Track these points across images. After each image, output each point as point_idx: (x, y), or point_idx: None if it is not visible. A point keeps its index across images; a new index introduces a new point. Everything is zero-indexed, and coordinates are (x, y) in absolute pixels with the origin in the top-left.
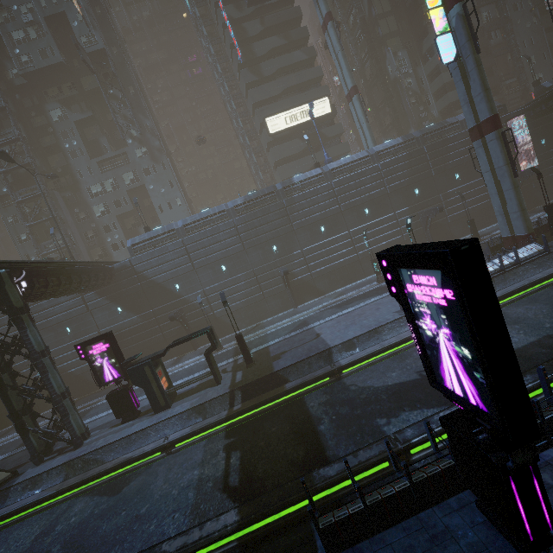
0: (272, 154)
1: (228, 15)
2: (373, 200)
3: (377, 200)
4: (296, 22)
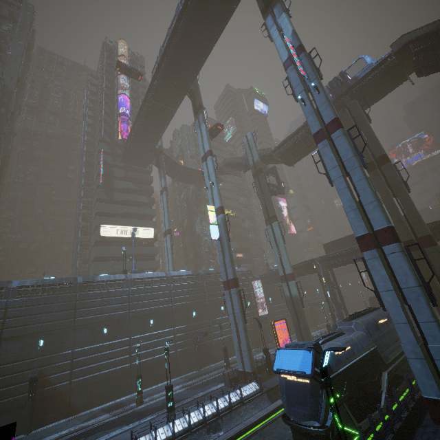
0: (95, 250)
1: (105, 159)
2: (160, 312)
3: (163, 313)
4: (149, 182)
